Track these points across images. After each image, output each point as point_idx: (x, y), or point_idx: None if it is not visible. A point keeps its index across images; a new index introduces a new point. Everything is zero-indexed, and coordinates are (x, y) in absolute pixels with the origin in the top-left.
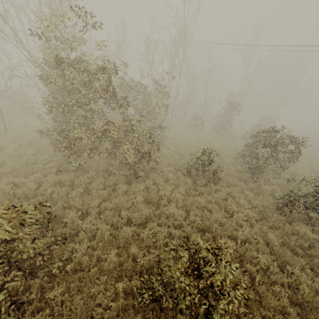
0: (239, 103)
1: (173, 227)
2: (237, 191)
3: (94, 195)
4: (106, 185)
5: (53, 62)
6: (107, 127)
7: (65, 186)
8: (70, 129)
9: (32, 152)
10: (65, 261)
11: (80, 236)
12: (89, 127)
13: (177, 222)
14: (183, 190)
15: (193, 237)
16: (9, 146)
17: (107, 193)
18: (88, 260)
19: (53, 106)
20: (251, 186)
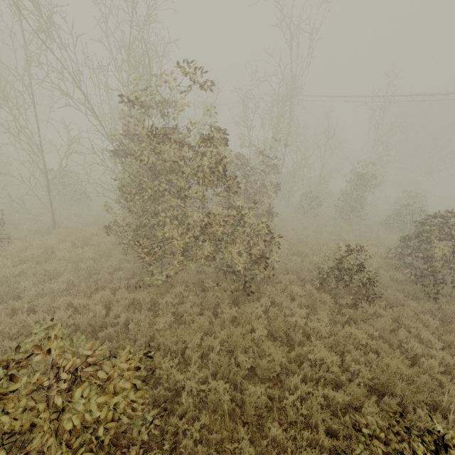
0: (373, 175)
1: (330, 386)
2: (409, 316)
3: (194, 326)
4: (202, 307)
5: (146, 134)
6: (207, 219)
7: (144, 310)
8: (155, 224)
9: (91, 255)
10: (166, 453)
11: (183, 402)
12: (183, 221)
13: (331, 374)
14: (325, 315)
15: (370, 407)
16: (60, 247)
17: (208, 321)
18: (205, 453)
19: (131, 192)
20: (428, 306)
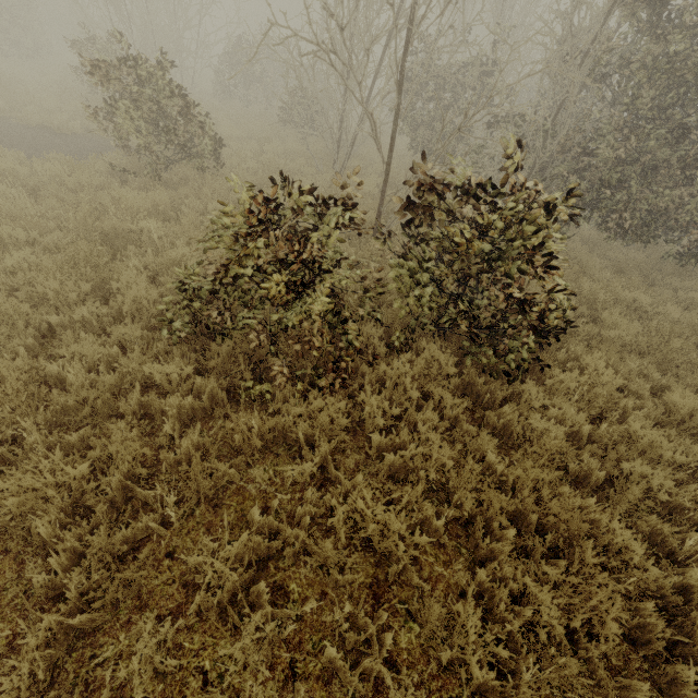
0: None
1: None
2: None
3: None
4: None
5: None
6: None
7: None
8: None
9: None
10: None
11: None
12: None
13: None
14: None
15: None
16: None
17: None
18: None
19: None
20: None
